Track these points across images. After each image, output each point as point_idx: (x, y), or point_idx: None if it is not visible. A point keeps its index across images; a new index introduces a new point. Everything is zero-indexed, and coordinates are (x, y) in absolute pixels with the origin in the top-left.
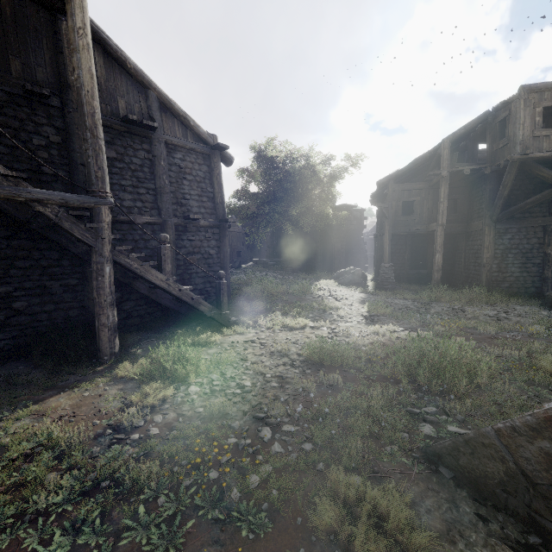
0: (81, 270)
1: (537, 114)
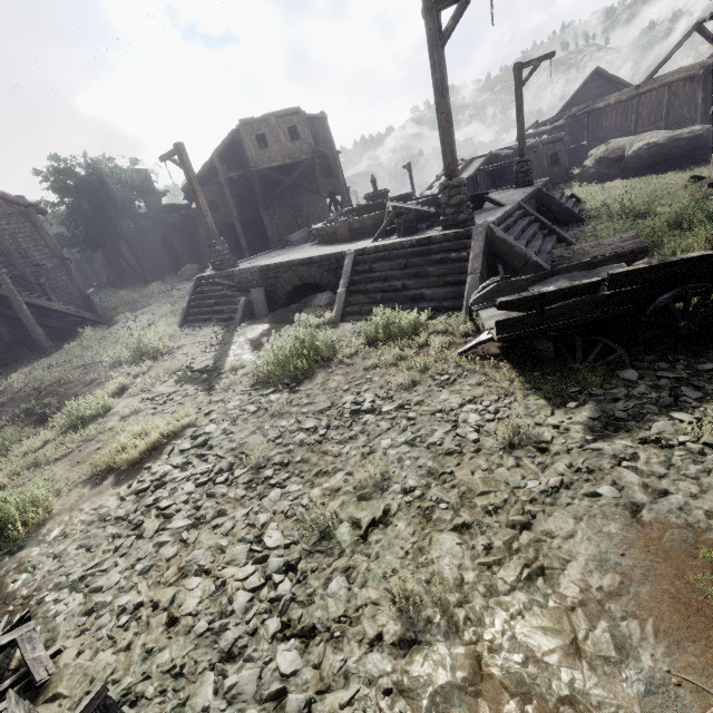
0: None
1: (254, 140)
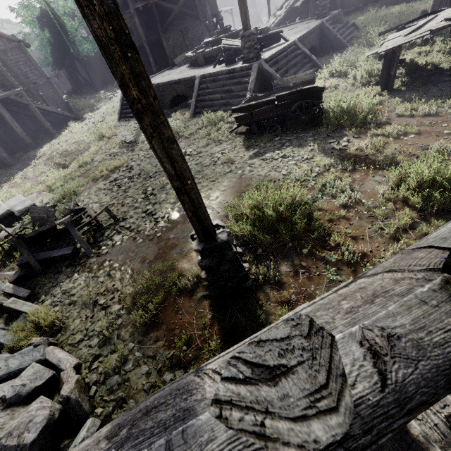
0: (20, 117)
1: None
